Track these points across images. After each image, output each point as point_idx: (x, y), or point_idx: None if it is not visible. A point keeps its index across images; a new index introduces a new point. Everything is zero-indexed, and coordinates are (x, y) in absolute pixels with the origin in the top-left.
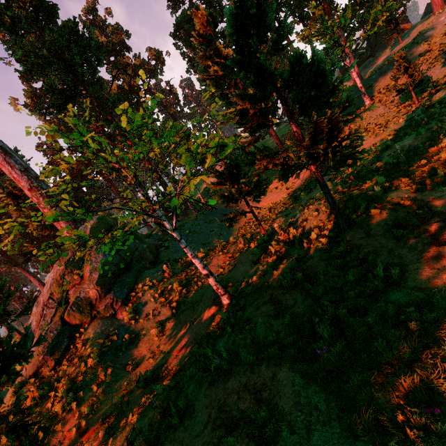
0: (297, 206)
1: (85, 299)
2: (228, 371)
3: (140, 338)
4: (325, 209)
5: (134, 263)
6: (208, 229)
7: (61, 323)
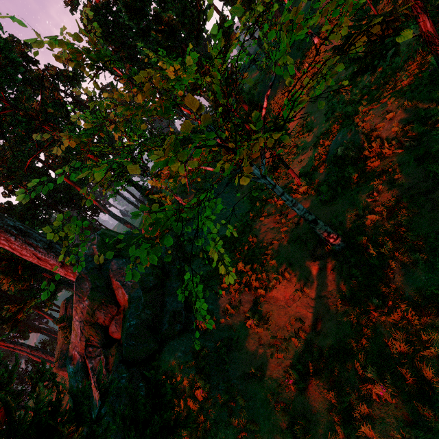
0: (305, 150)
1: (139, 326)
2: None
3: (236, 339)
4: (408, 101)
5: (168, 267)
6: None
7: (124, 367)
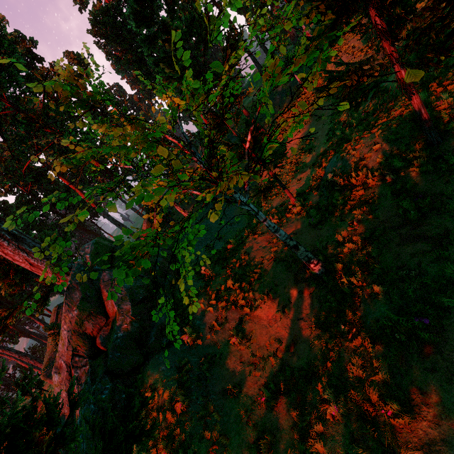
0: (305, 169)
1: (126, 338)
2: (441, 327)
3: (219, 355)
4: (392, 136)
5: (160, 280)
6: (215, 223)
7: (108, 378)
